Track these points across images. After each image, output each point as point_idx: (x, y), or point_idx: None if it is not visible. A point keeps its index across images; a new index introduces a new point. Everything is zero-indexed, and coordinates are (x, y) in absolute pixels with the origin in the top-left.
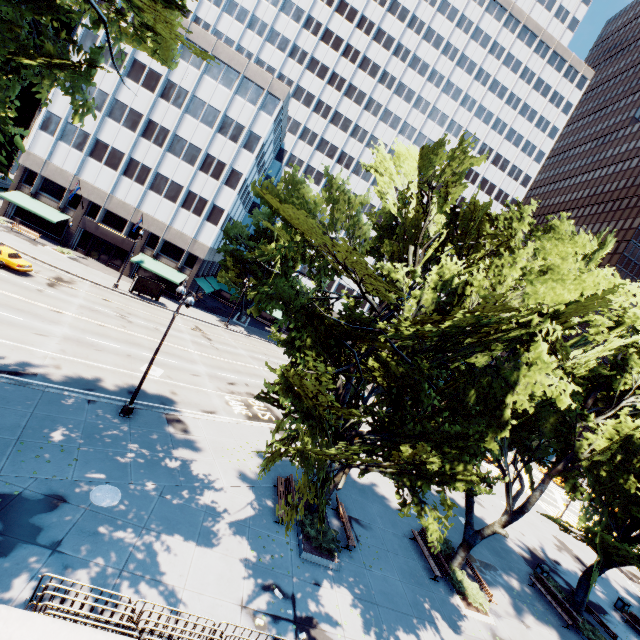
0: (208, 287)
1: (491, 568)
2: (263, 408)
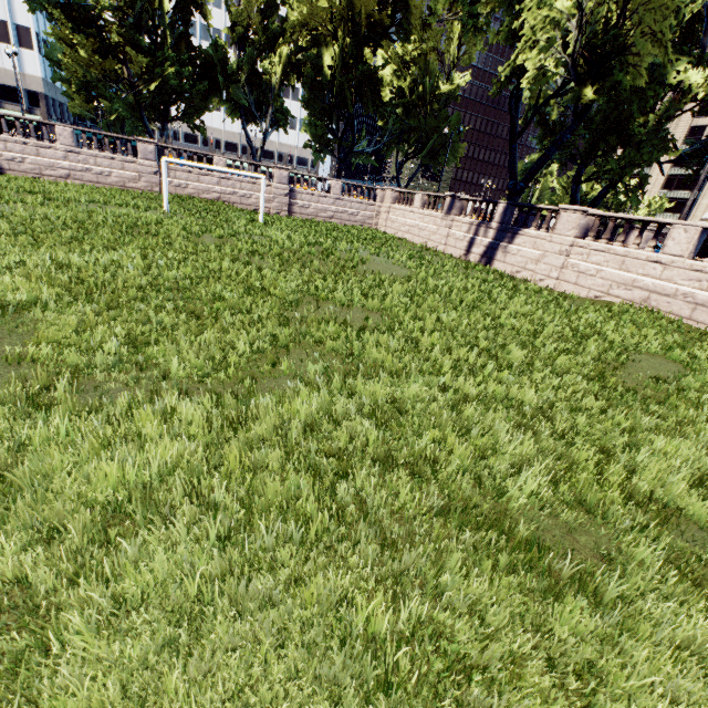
0: None
1: None
2: None
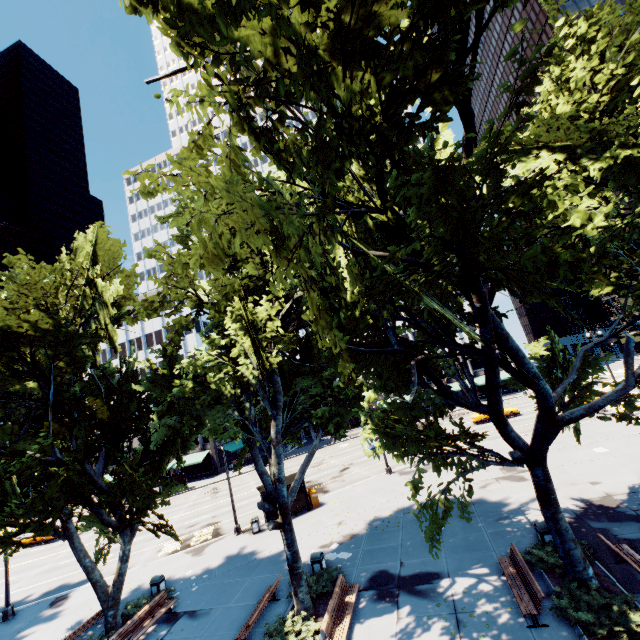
0: (240, 444)
1: (421, 581)
2: (207, 532)
